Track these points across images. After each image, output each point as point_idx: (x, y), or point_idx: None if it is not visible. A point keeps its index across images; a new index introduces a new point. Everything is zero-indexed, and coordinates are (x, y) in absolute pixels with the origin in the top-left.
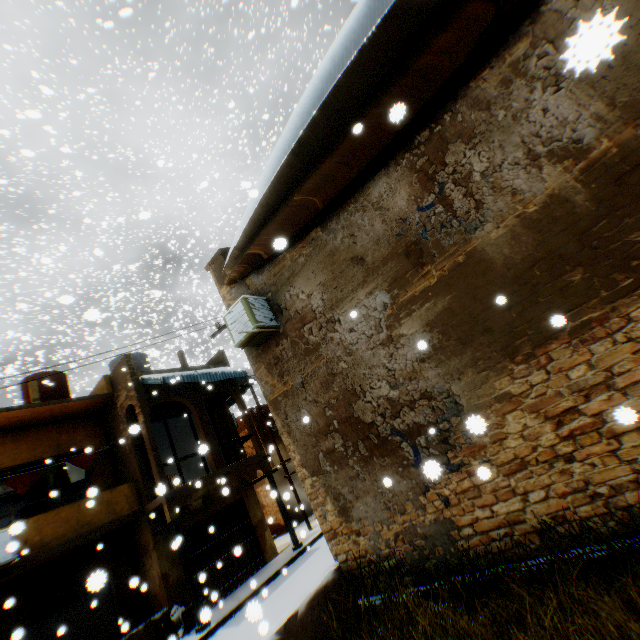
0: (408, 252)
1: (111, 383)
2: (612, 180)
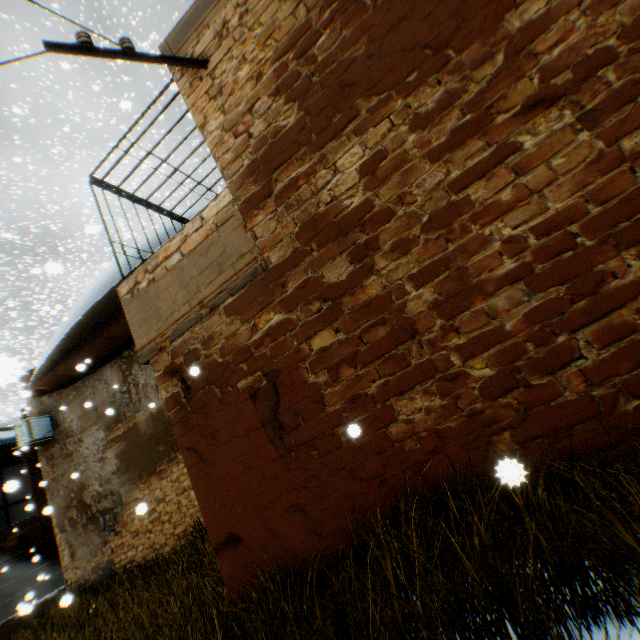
0: (115, 413)
1: None
2: None
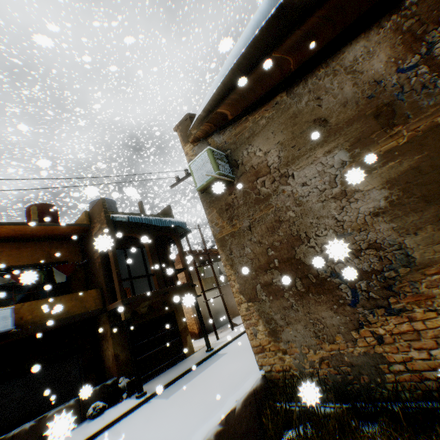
0: (377, 113)
1: (89, 217)
2: None
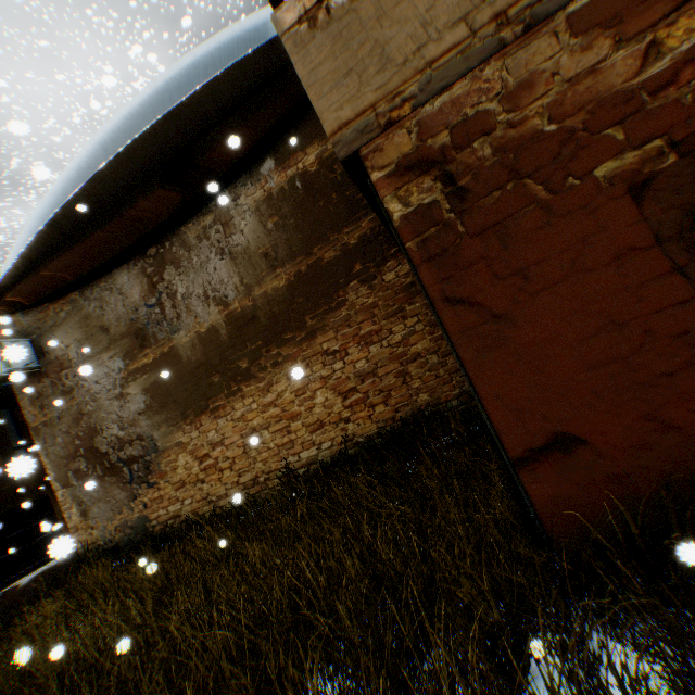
0: (138, 335)
1: None
2: (237, 327)
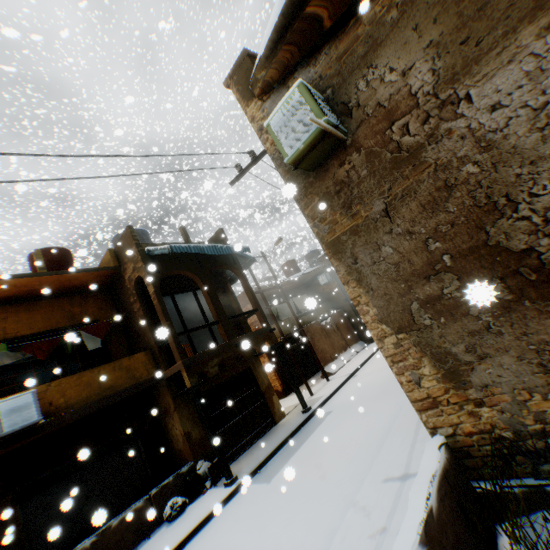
0: None
1: (116, 257)
2: None
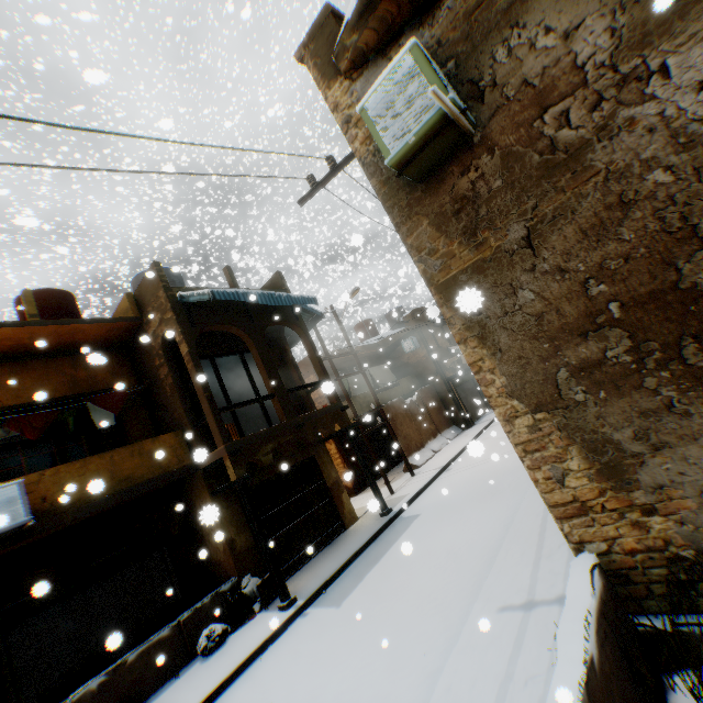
0: None
1: (136, 304)
2: None
